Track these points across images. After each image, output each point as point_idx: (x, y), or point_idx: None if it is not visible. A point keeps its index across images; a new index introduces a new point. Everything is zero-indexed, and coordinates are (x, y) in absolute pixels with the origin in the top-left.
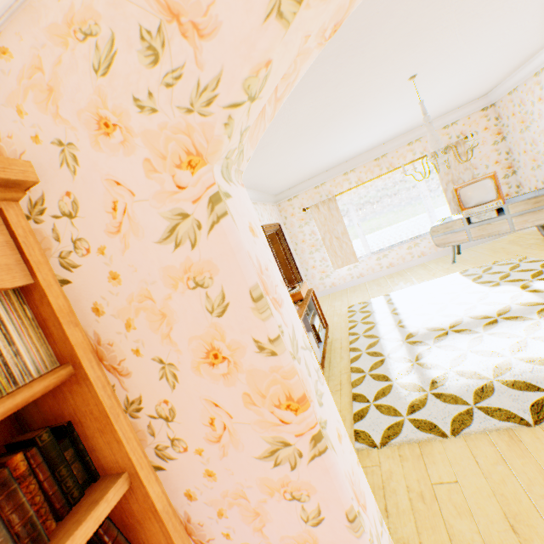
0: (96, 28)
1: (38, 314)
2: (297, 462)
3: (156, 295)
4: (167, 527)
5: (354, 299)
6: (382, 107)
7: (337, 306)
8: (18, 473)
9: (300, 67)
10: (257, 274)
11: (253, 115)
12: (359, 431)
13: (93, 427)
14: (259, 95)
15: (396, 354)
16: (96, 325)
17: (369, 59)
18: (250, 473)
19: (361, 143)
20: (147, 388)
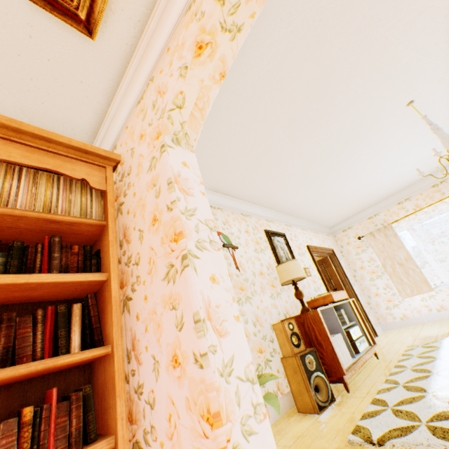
0: (145, 108)
1: (105, 203)
2: (175, 278)
3: (143, 197)
4: (112, 306)
5: (426, 330)
6: (397, 134)
7: (403, 335)
8: (74, 251)
9: (208, 94)
10: (173, 174)
11: (185, 116)
12: (362, 428)
13: (105, 252)
14: (184, 106)
15: (448, 372)
16: (127, 220)
17: (342, 100)
18: (159, 293)
19: (402, 171)
20: (134, 247)
